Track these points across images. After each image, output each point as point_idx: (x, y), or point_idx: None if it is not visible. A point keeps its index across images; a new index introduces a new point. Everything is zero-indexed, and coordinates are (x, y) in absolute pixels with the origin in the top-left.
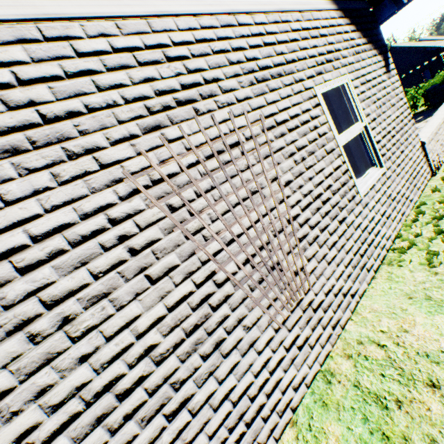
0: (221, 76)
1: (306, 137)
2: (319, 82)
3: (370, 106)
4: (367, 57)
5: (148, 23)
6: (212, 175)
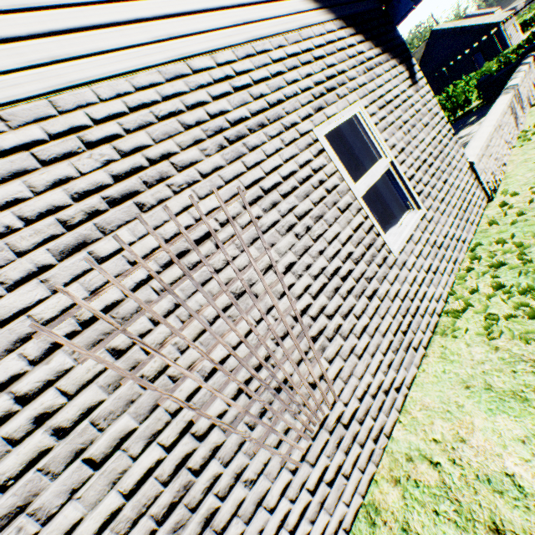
0: (174, 149)
1: (309, 199)
2: (320, 121)
3: (394, 134)
4: (384, 72)
5: (51, 102)
6: (174, 289)
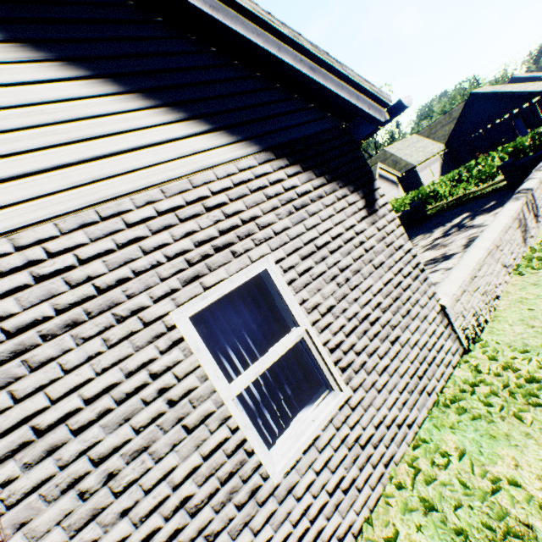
0: None
1: (130, 423)
2: (190, 295)
3: (322, 288)
4: (324, 206)
5: None
6: None
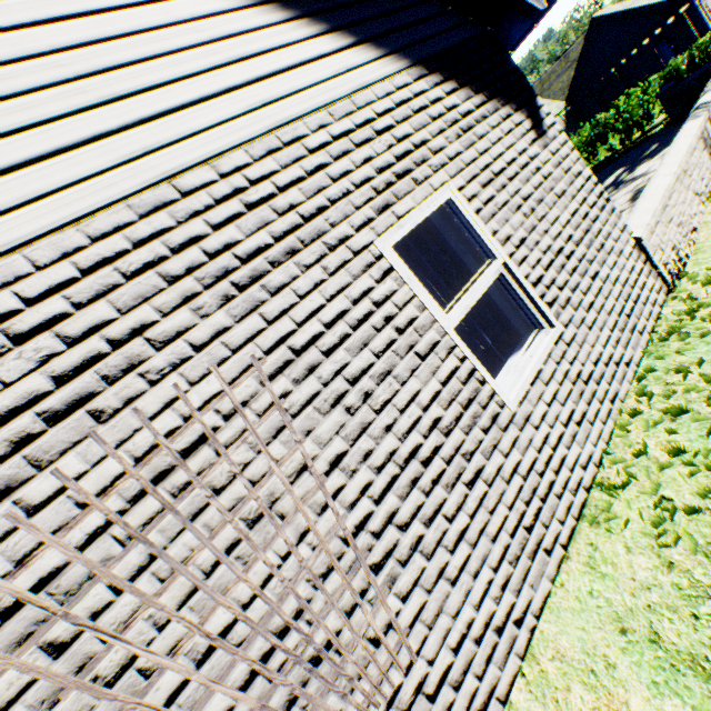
0: (152, 316)
1: (369, 348)
2: (386, 225)
3: (509, 219)
4: (490, 128)
5: None
6: (148, 533)
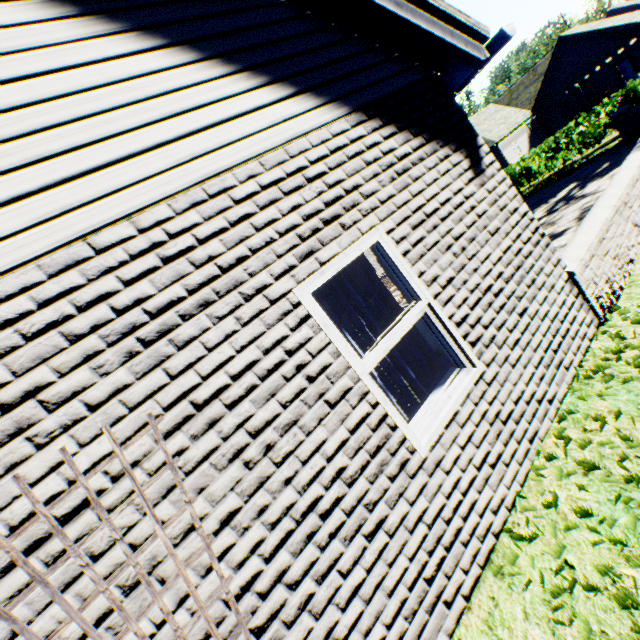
0: (48, 377)
1: (276, 398)
2: (308, 272)
3: (438, 259)
4: (427, 169)
5: None
6: (12, 607)
